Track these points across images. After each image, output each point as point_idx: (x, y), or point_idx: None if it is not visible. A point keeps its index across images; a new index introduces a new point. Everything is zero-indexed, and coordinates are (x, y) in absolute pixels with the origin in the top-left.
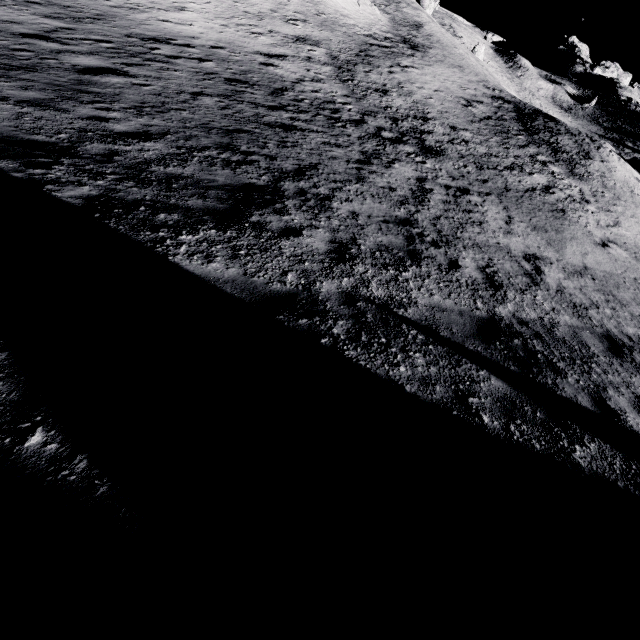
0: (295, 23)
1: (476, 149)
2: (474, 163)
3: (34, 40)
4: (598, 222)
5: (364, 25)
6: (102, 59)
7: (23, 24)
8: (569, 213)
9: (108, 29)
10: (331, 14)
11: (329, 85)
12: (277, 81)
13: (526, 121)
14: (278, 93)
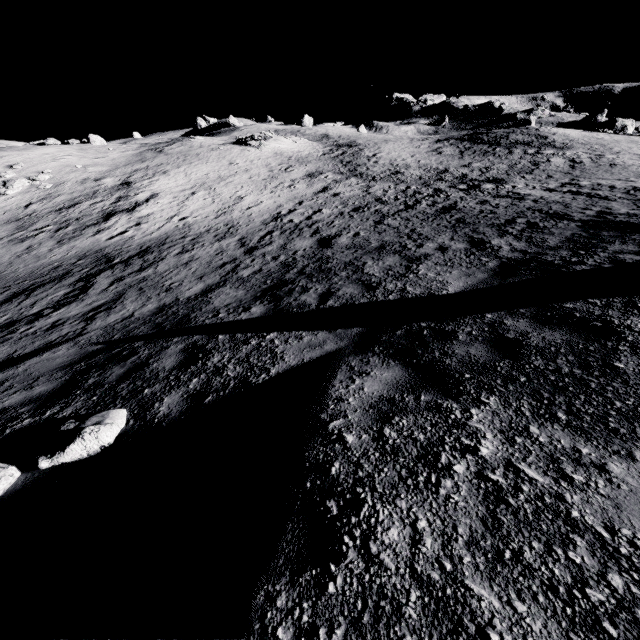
0: (290, 170)
1: (500, 167)
2: (520, 173)
3: (257, 251)
4: (633, 159)
5: (312, 150)
6: (302, 238)
7: (226, 250)
8: (617, 163)
9: (250, 227)
10: (293, 155)
11: (378, 185)
12: (363, 198)
13: (479, 141)
14: (382, 202)
